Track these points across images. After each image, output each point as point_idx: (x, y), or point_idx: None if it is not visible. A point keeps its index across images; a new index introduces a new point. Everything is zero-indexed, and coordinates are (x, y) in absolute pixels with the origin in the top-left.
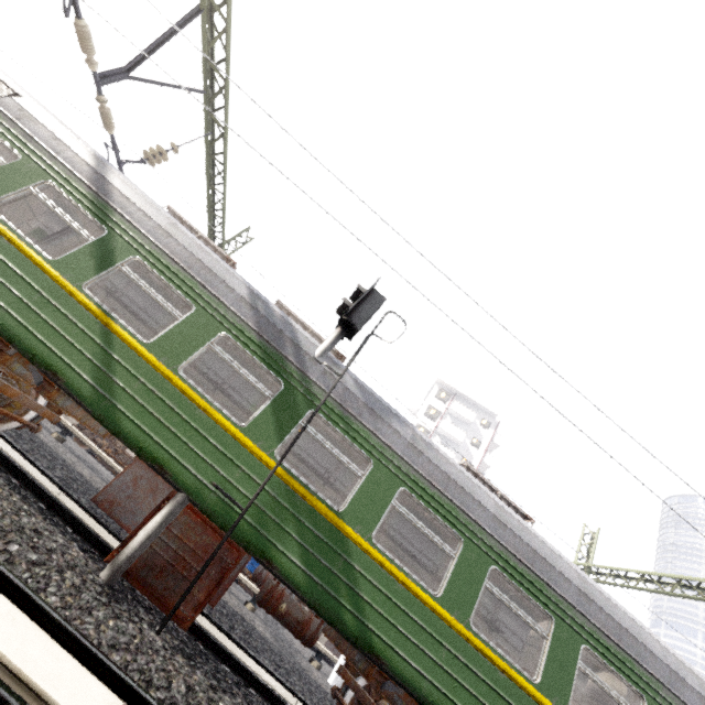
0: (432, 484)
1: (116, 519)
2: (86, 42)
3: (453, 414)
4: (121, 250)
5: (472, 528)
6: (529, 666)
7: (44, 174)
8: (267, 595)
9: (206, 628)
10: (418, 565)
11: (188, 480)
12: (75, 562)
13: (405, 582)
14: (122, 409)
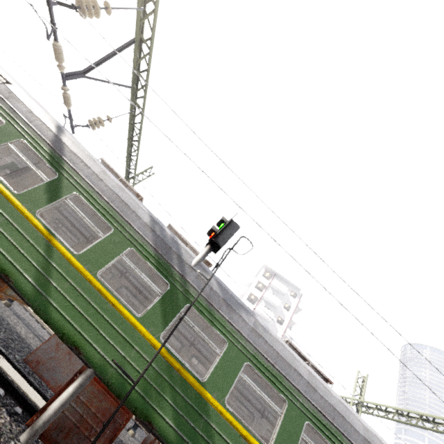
0: (267, 359)
1: (40, 375)
2: (59, 55)
3: (273, 287)
4: (66, 188)
5: (293, 392)
6: None
7: (19, 135)
8: None
9: None
10: (251, 406)
11: (96, 359)
12: (1, 430)
13: (247, 436)
14: (54, 303)
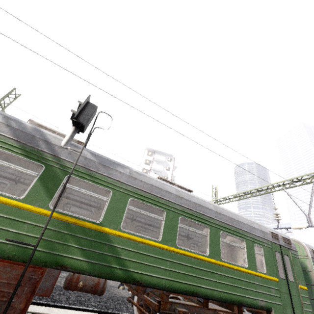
0: (145, 191)
1: None
2: None
3: (156, 160)
4: None
5: (167, 204)
6: (205, 246)
7: None
8: (68, 283)
9: (43, 312)
10: (153, 227)
11: None
12: None
13: (143, 241)
14: None
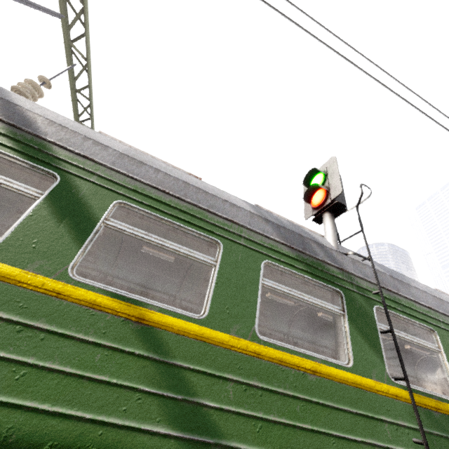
0: None
1: None
2: None
3: None
4: (94, 197)
5: None
6: None
7: None
8: None
9: None
10: None
11: None
12: None
13: None
14: (238, 444)
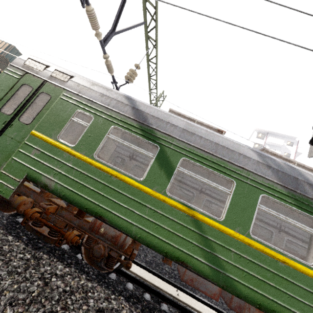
0: None
1: (197, 289)
2: (94, 21)
3: (269, 144)
4: (172, 156)
5: None
6: None
7: (109, 122)
8: None
9: None
10: None
11: None
12: None
13: None
14: (233, 277)
